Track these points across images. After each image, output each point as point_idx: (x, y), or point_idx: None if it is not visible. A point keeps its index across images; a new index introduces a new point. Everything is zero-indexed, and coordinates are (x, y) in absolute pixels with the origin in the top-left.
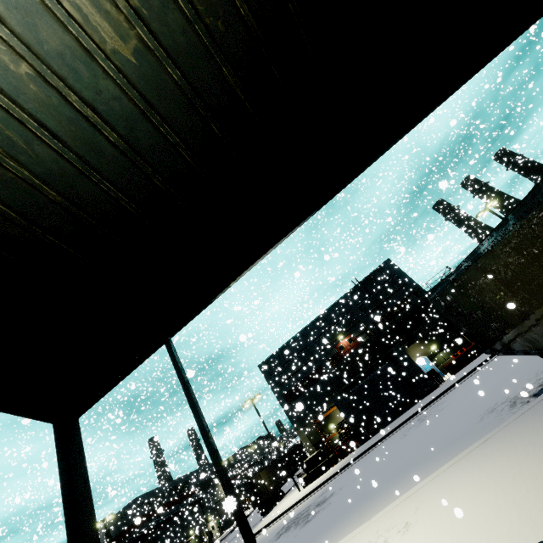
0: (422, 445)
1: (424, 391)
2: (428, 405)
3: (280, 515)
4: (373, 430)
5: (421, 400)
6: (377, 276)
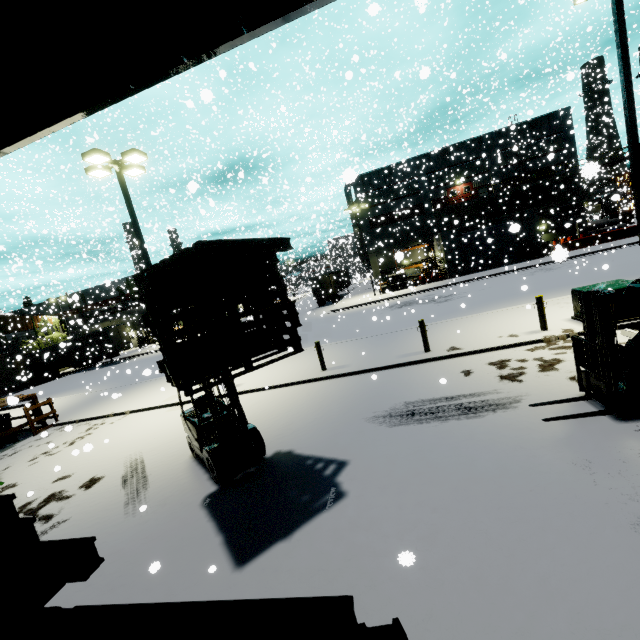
0: (585, 275)
1: (529, 256)
2: (545, 264)
3: (369, 303)
4: (465, 272)
5: (523, 262)
6: (542, 124)
